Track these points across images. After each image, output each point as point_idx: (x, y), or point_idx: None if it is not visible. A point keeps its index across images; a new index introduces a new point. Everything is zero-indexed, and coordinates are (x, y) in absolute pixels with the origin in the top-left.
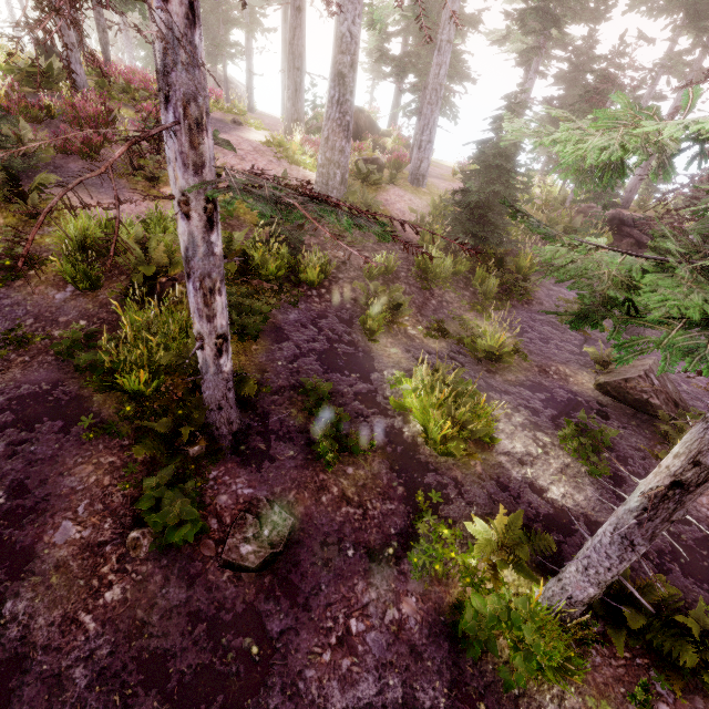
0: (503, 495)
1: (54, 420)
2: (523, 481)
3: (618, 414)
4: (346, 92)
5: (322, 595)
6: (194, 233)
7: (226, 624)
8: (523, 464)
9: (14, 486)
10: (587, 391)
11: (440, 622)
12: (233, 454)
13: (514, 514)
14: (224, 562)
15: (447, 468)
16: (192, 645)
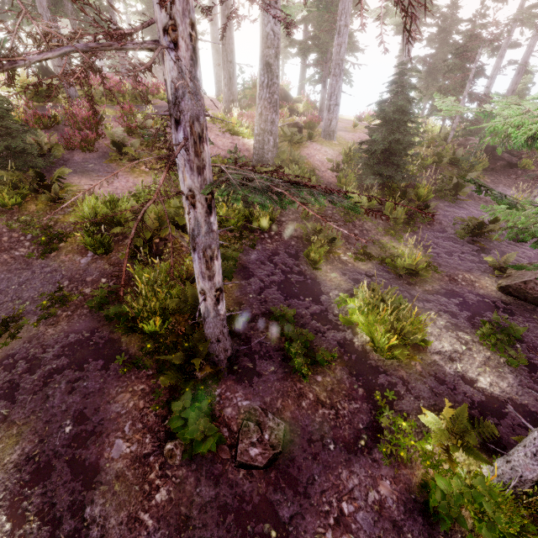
0: (442, 388)
1: (97, 360)
2: (455, 375)
3: (521, 310)
4: (273, 77)
5: (317, 484)
6: (199, 217)
7: (248, 513)
8: (453, 360)
9: (77, 415)
10: (492, 293)
11: (411, 499)
12: (229, 374)
13: (460, 408)
14: (238, 463)
15: (393, 369)
16: (225, 533)
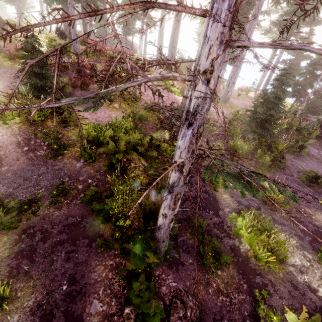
0: (296, 292)
1: (84, 238)
2: (304, 284)
3: None
4: None
5: None
6: (181, 177)
7: None
8: (302, 273)
9: (70, 278)
10: None
11: None
12: (164, 260)
13: (315, 317)
14: None
15: (265, 273)
16: None
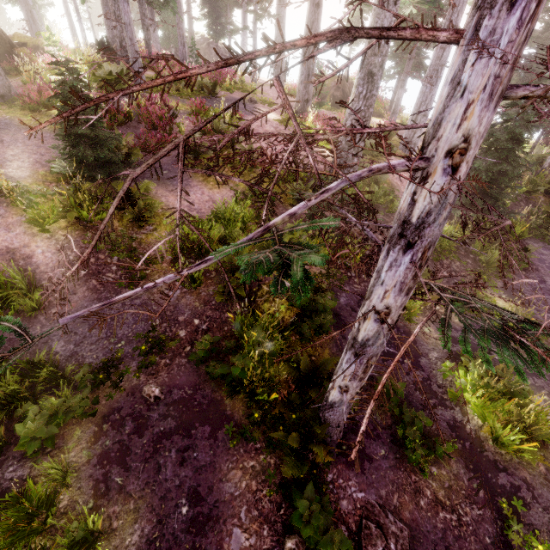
0: None
1: (203, 425)
2: None
3: None
4: (373, 88)
5: None
6: (381, 331)
7: None
8: None
9: (191, 494)
10: None
11: None
12: (338, 454)
13: None
14: None
15: (513, 467)
16: None
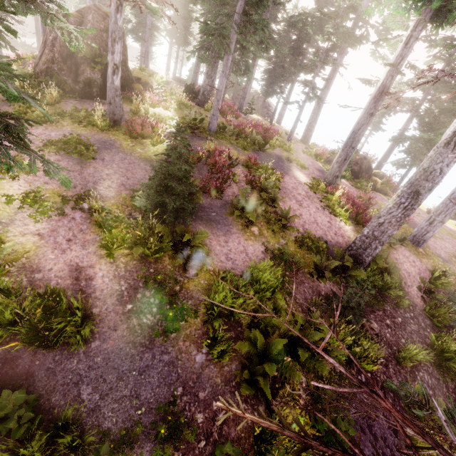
0: None
1: None
2: None
3: None
4: (415, 203)
5: None
6: None
7: None
8: None
9: None
10: None
11: None
12: None
13: None
14: None
15: None
16: None
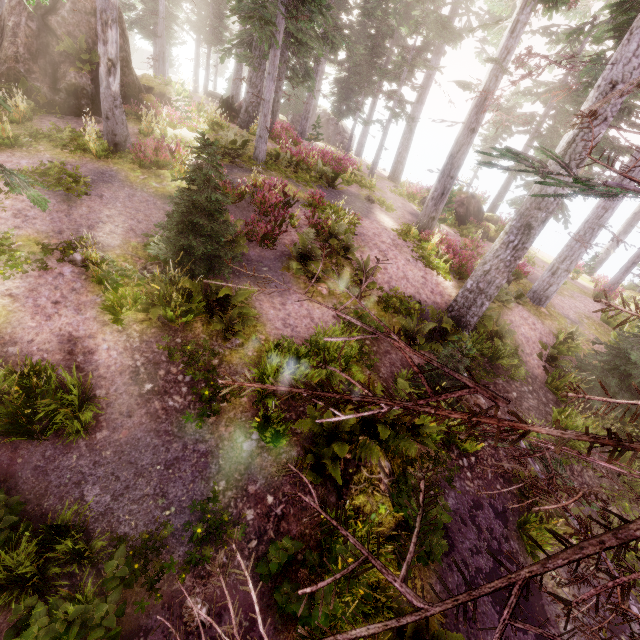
0: None
1: None
2: None
3: None
4: (527, 241)
5: None
6: None
7: None
8: None
9: None
10: None
11: None
12: None
13: None
14: None
15: None
16: None
